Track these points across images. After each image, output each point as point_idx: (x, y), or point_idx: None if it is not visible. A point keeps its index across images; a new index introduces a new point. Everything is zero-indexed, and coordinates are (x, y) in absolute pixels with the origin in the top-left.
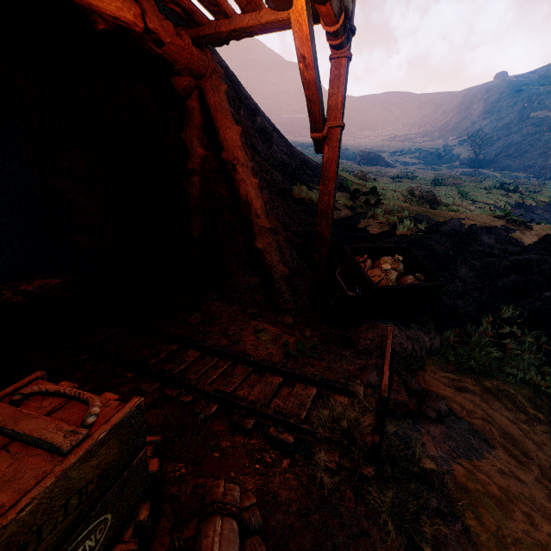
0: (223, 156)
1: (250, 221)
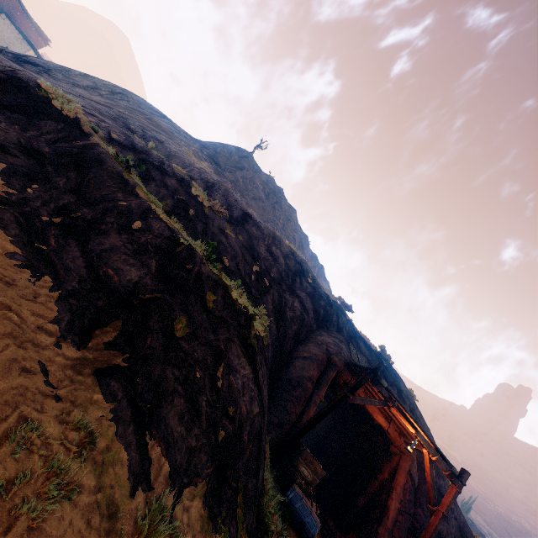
0: (391, 483)
1: (383, 517)
